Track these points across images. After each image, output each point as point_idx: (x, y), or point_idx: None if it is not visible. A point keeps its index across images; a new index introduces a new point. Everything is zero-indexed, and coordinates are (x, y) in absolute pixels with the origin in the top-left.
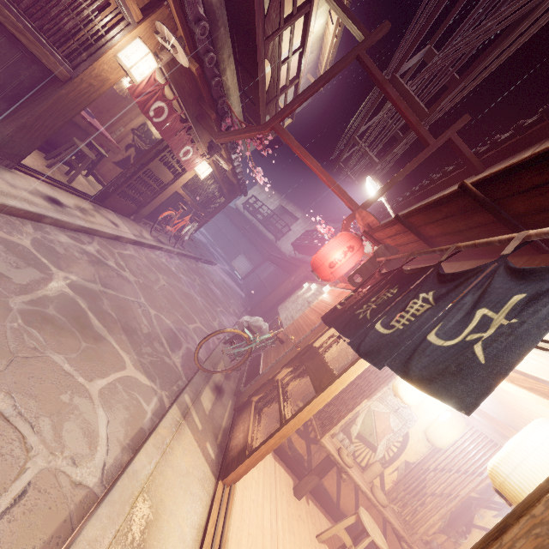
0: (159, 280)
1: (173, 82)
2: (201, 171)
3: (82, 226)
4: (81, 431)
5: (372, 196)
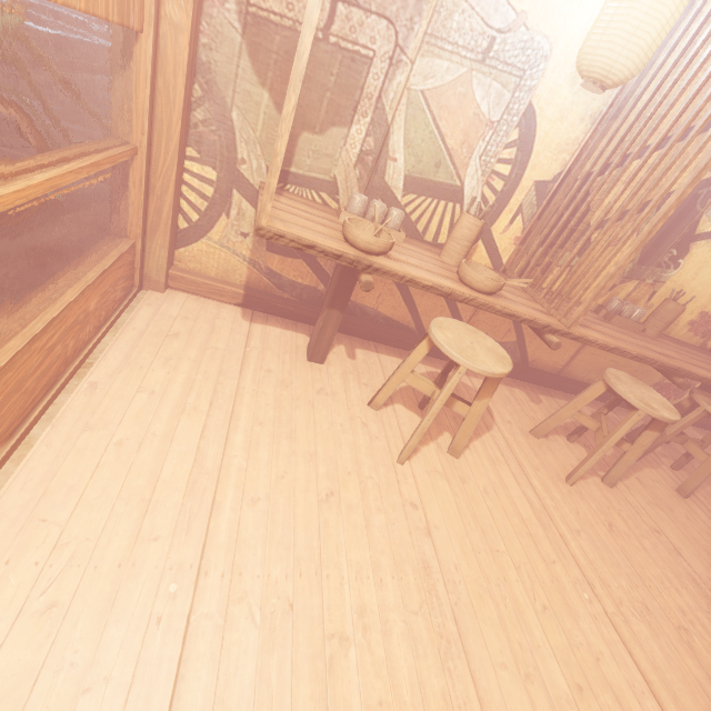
0: None
1: None
2: None
3: None
4: None
5: None
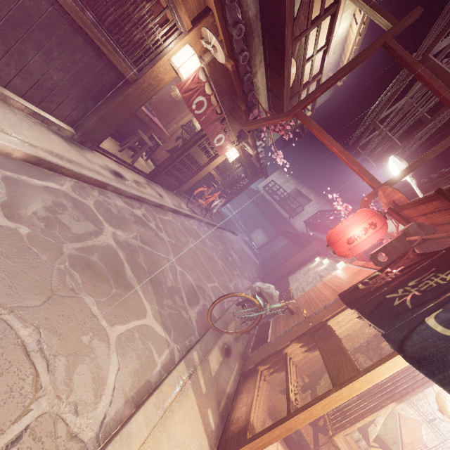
0: (189, 243)
1: (213, 81)
2: (230, 155)
3: (135, 194)
4: (91, 376)
5: (397, 174)
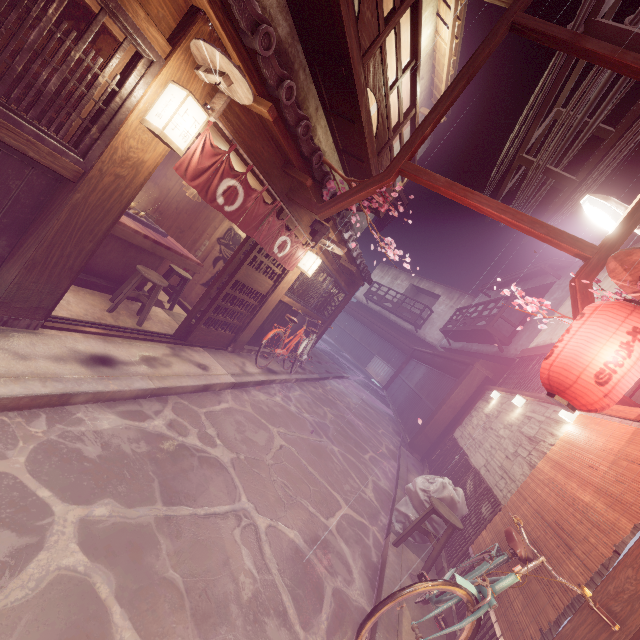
0: (273, 440)
1: (243, 148)
2: (306, 265)
3: (144, 388)
4: None
5: (622, 222)
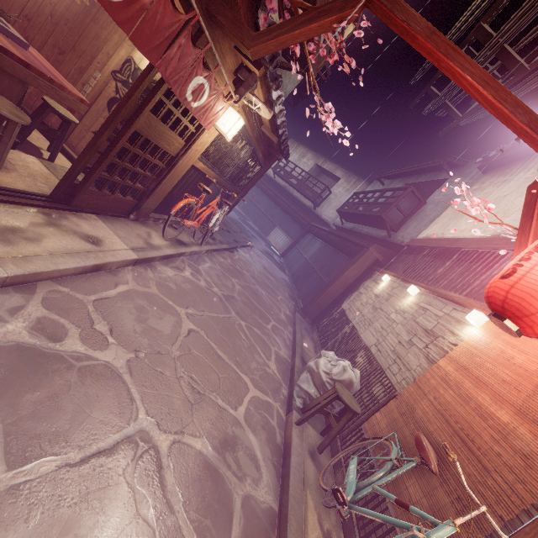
0: (181, 325)
1: None
2: (226, 126)
3: None
4: None
5: None
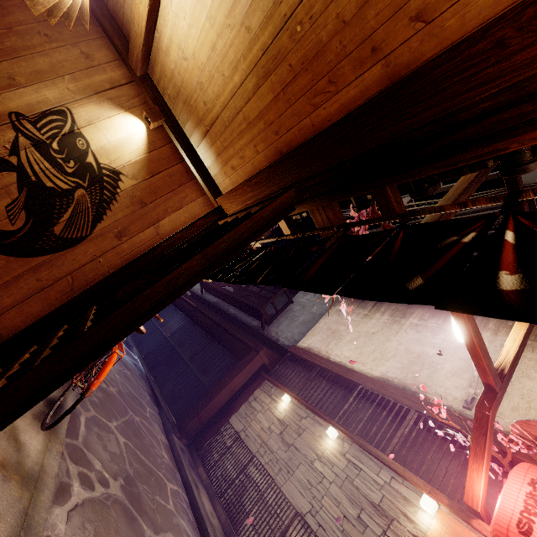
0: None
1: None
2: None
3: None
4: None
5: (511, 366)
